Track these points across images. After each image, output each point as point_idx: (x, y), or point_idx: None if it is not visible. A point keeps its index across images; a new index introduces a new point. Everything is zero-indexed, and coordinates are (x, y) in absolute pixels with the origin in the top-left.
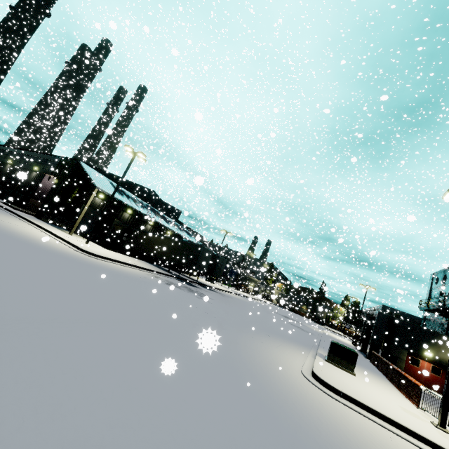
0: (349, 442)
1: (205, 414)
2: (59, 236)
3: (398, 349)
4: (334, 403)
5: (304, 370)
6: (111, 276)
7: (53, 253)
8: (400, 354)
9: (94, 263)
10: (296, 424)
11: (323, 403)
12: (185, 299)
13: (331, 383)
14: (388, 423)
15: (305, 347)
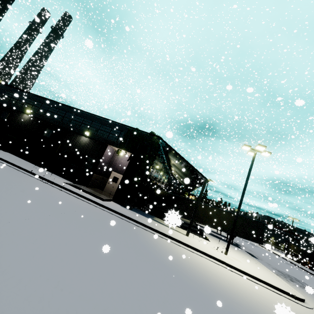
0: None
1: None
2: (243, 271)
3: None
4: None
5: None
6: None
7: None
8: None
9: None
10: None
11: None
12: None
13: None
14: None
15: None
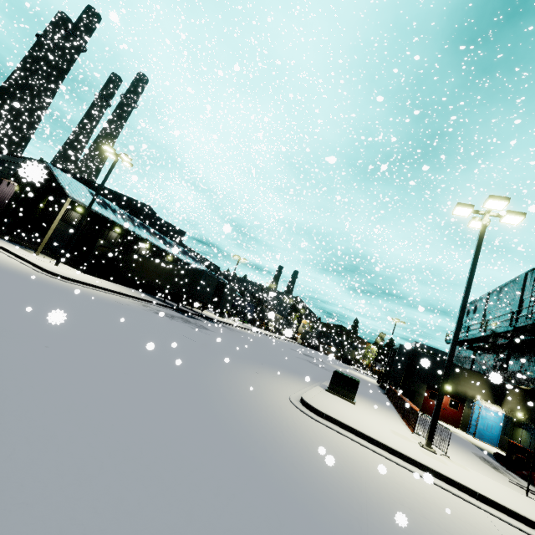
0: (307, 450)
1: (135, 416)
2: (17, 255)
3: (417, 384)
4: (312, 423)
5: (293, 396)
6: (78, 299)
7: (2, 271)
8: (419, 389)
9: (59, 285)
10: (249, 433)
11: (298, 422)
12: (174, 328)
13: (316, 406)
14: (367, 441)
15: (311, 380)
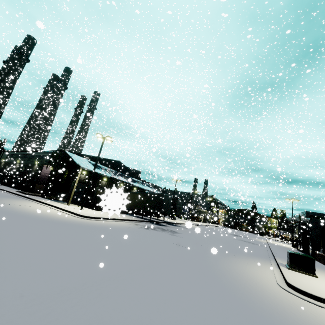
0: None
1: None
2: (61, 208)
3: None
4: (321, 310)
5: (280, 283)
6: (107, 232)
7: (62, 223)
8: None
9: (91, 224)
10: None
11: (314, 313)
12: (163, 238)
13: (309, 291)
14: None
15: (265, 259)
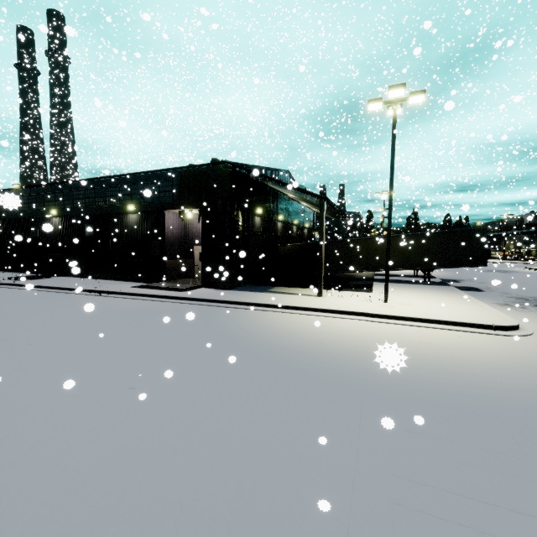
0: None
1: None
2: (398, 317)
3: None
4: None
5: None
6: None
7: None
8: None
9: None
10: None
11: None
12: None
13: None
14: None
15: None
